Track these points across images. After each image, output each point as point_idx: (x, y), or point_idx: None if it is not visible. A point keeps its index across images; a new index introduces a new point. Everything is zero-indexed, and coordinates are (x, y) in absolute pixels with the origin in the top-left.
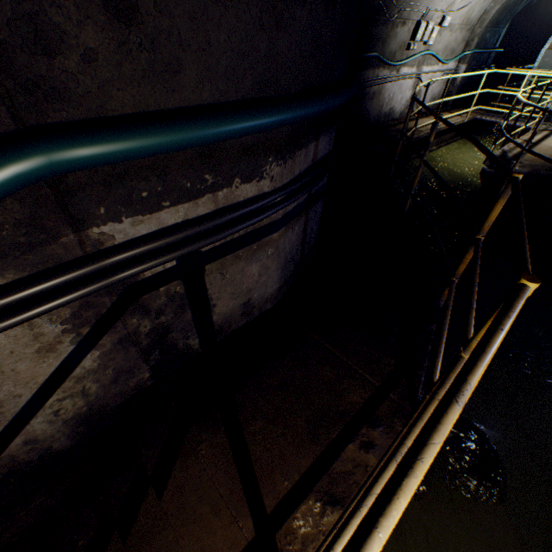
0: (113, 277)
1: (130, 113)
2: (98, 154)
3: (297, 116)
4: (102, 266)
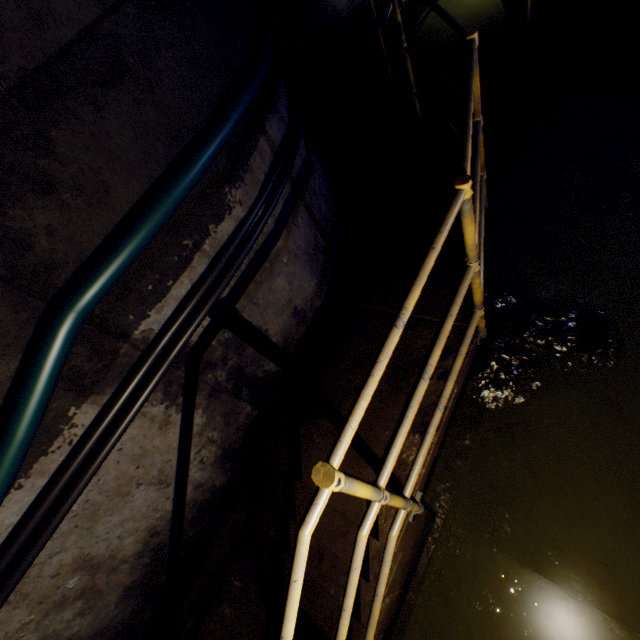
0: (170, 356)
1: (100, 243)
2: (100, 289)
3: (221, 143)
4: (157, 354)
